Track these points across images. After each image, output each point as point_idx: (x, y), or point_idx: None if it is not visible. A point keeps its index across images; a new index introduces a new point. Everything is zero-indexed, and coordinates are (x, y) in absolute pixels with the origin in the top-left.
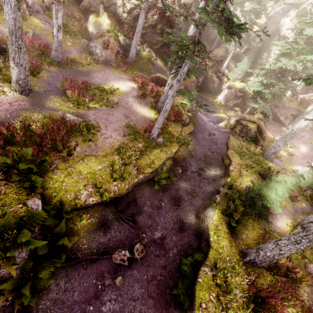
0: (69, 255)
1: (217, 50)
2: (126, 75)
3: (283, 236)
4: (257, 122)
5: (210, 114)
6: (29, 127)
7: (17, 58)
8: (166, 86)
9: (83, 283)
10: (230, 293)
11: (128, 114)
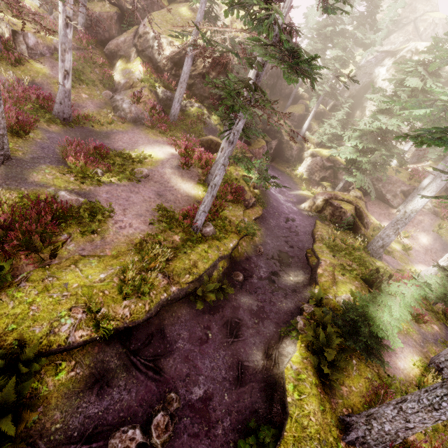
0: (22, 447)
1: (295, 107)
2: (165, 137)
3: (410, 394)
4: (354, 202)
5: (288, 191)
6: None
7: None
8: (219, 151)
9: None
10: None
11: (162, 192)
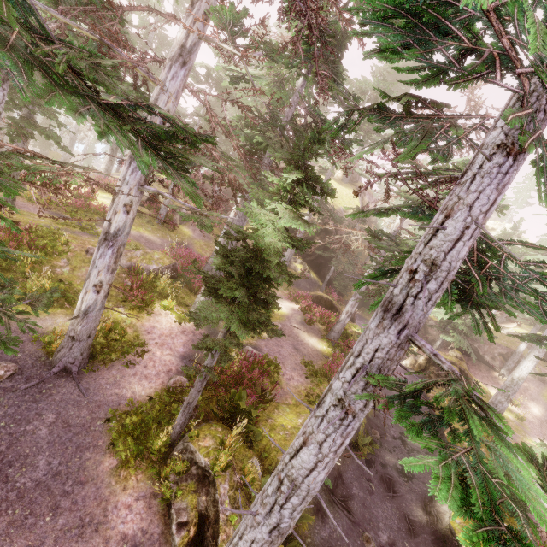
0: None
1: None
2: (280, 291)
3: None
4: (458, 364)
5: None
6: None
7: None
8: (343, 313)
9: None
10: None
11: (297, 346)
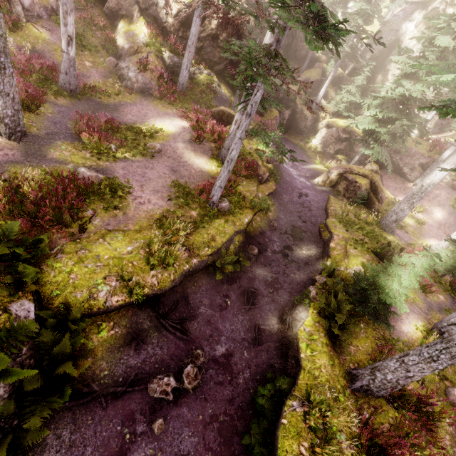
0: (79, 388)
1: (310, 72)
2: (175, 109)
3: (412, 350)
4: (370, 177)
5: (301, 165)
6: (19, 190)
7: (0, 84)
8: (233, 124)
9: (101, 433)
10: (331, 440)
11: (176, 167)
